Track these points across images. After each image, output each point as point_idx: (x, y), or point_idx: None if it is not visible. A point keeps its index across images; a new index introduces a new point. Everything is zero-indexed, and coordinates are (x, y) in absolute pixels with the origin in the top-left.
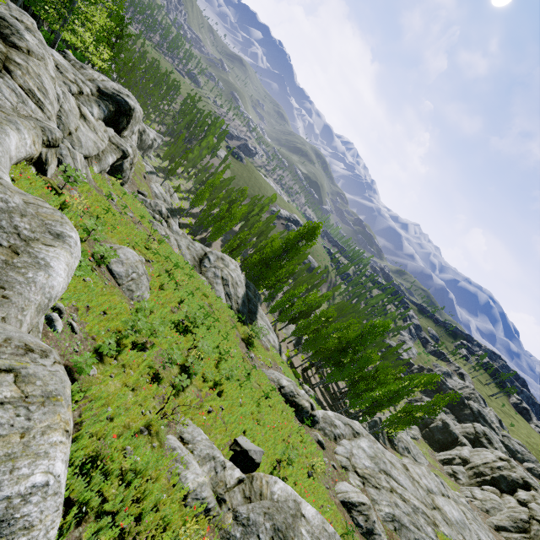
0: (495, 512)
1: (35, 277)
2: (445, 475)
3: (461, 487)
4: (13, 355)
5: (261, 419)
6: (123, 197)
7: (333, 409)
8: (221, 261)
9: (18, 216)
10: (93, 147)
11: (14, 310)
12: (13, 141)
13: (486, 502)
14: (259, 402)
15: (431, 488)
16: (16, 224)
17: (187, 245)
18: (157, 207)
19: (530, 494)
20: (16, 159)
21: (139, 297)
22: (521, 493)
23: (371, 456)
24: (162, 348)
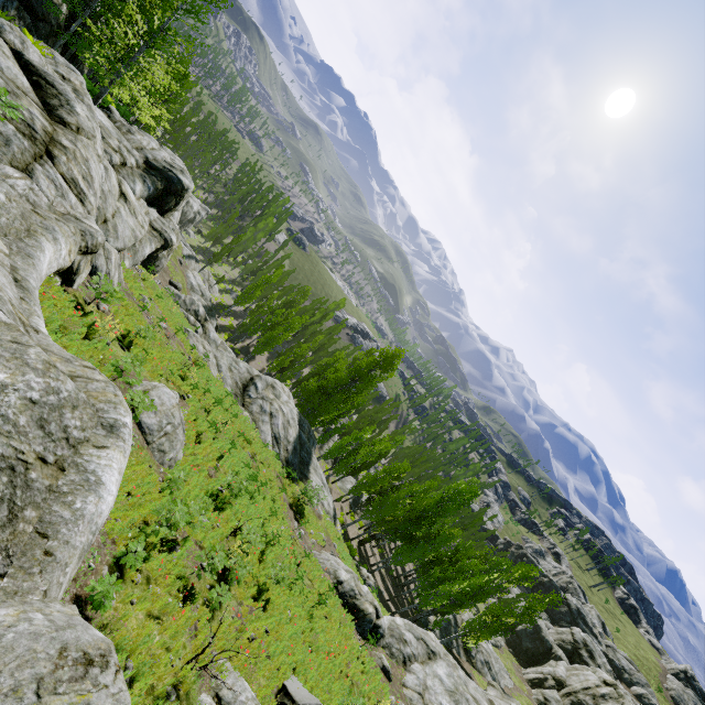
0: None
1: (84, 506)
2: (534, 703)
3: None
4: (72, 682)
5: (314, 642)
6: (156, 298)
7: (396, 603)
8: (271, 390)
9: (70, 410)
10: (130, 236)
11: (58, 571)
12: (47, 257)
13: None
14: (312, 611)
15: None
16: (66, 423)
17: (229, 364)
18: (193, 305)
19: None
20: (45, 278)
21: (172, 460)
22: None
23: (451, 691)
24: (196, 538)
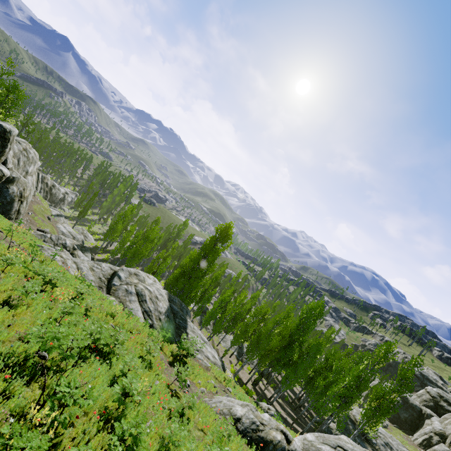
0: None
1: None
2: None
3: None
4: None
5: None
6: None
7: (300, 423)
8: (135, 277)
9: None
10: None
11: None
12: None
13: None
14: None
15: None
16: None
17: (91, 266)
18: (60, 240)
19: None
20: None
21: None
22: None
23: None
24: None
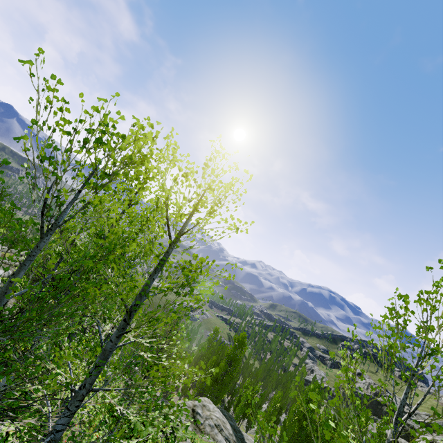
0: None
1: None
2: None
3: None
4: None
5: None
6: None
7: None
8: (205, 409)
9: None
10: None
11: None
12: None
13: None
14: None
15: None
16: None
17: None
18: None
19: None
20: None
21: None
22: None
23: None
24: None
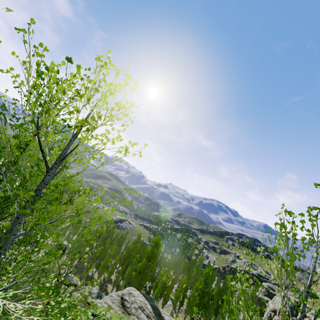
0: None
1: None
2: None
3: None
4: None
5: None
6: None
7: None
8: (131, 296)
9: None
10: None
11: None
12: None
13: None
14: None
15: None
16: None
17: (111, 300)
18: None
19: None
20: None
21: None
22: None
23: None
24: None
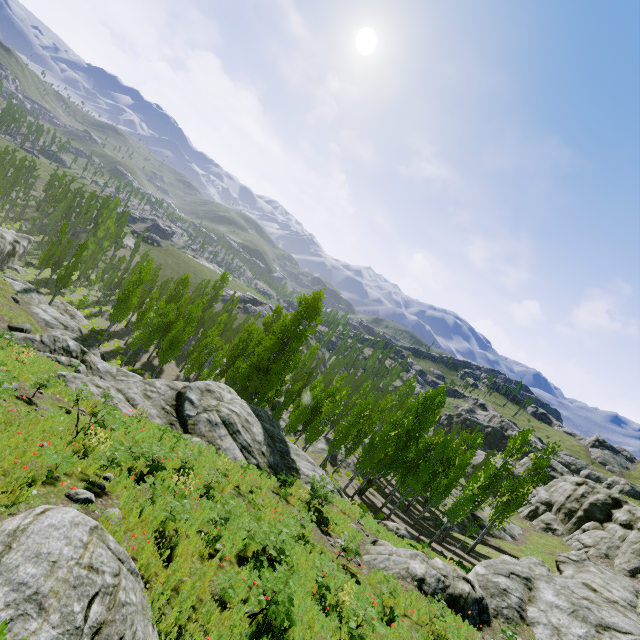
0: (614, 552)
1: None
2: (542, 533)
3: (564, 539)
4: None
5: None
6: None
7: (418, 529)
8: (209, 396)
9: None
10: None
11: None
12: None
13: (599, 545)
14: None
15: (626, 597)
16: None
17: (143, 391)
18: (57, 343)
19: (625, 510)
20: None
21: None
22: (618, 514)
23: (572, 611)
24: None
